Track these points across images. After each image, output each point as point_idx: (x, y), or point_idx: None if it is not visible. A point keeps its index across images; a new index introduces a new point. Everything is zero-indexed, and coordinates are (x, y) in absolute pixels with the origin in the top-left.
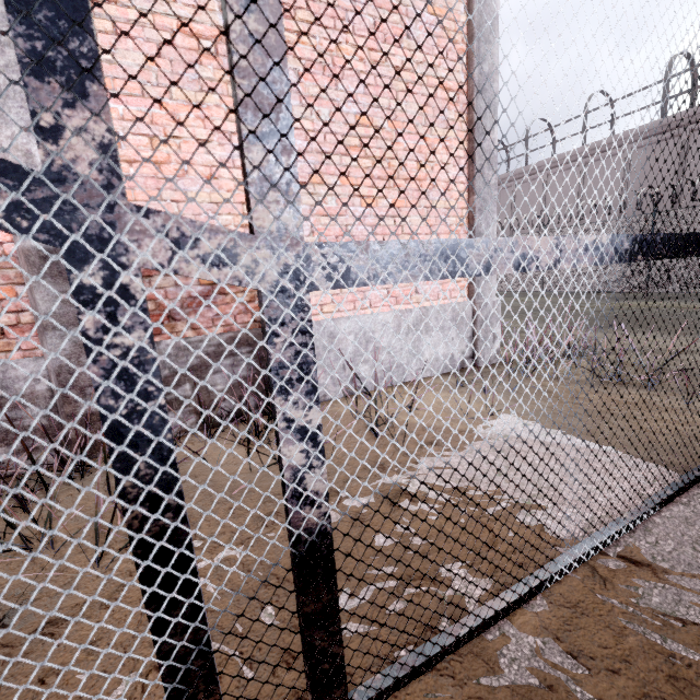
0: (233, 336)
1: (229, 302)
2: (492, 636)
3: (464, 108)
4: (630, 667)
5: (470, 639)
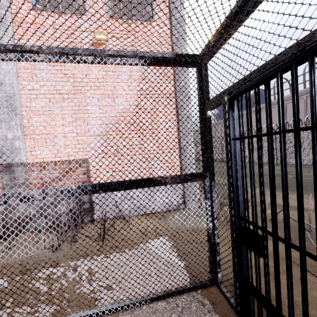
0: None
1: (68, 179)
2: None
3: (173, 99)
4: None
5: None
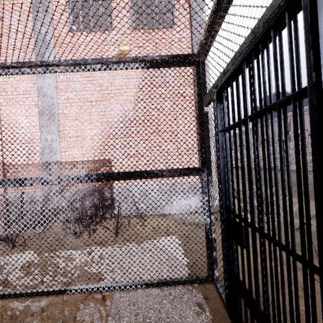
0: (94, 188)
1: None
2: (38, 298)
3: (193, 101)
4: (47, 320)
5: (32, 295)
